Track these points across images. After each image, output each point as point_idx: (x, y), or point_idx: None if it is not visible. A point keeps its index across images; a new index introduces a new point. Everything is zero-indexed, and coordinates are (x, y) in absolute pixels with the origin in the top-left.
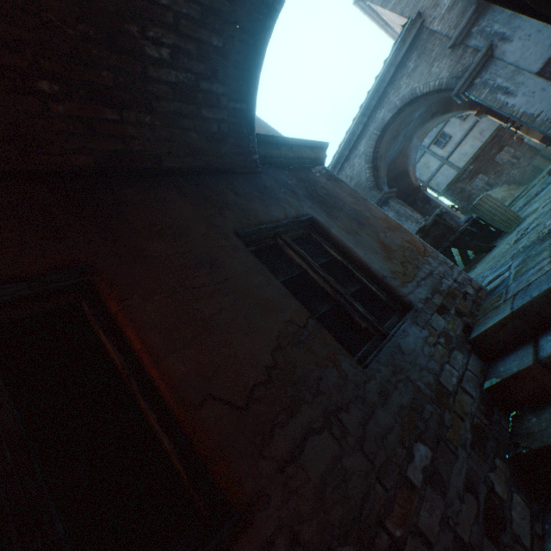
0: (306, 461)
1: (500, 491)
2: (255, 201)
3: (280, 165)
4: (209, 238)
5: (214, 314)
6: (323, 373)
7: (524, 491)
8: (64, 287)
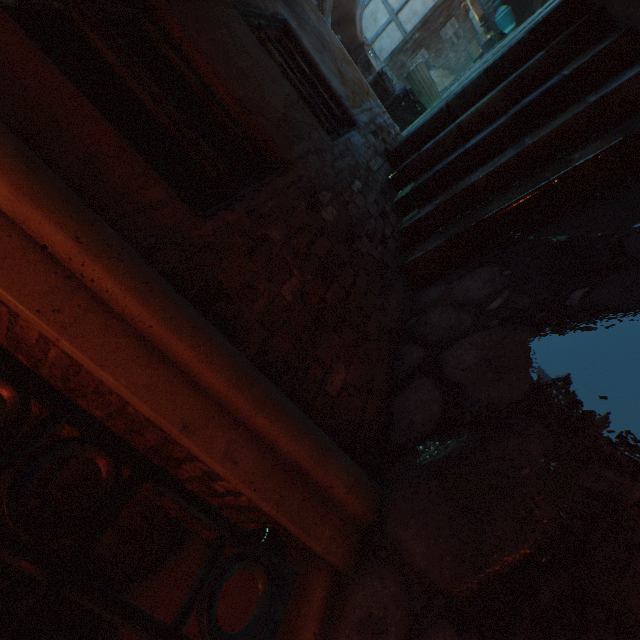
0: (309, 161)
1: (388, 210)
2: None
3: None
4: (217, 1)
5: (244, 68)
6: (311, 132)
7: (397, 215)
8: (128, 2)
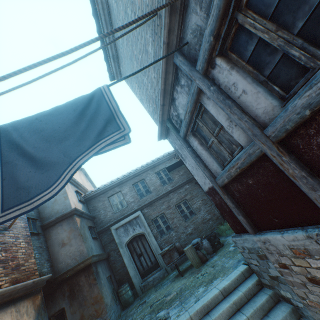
0: None
1: None
2: (48, 308)
3: (68, 277)
4: None
5: None
6: None
7: None
8: None
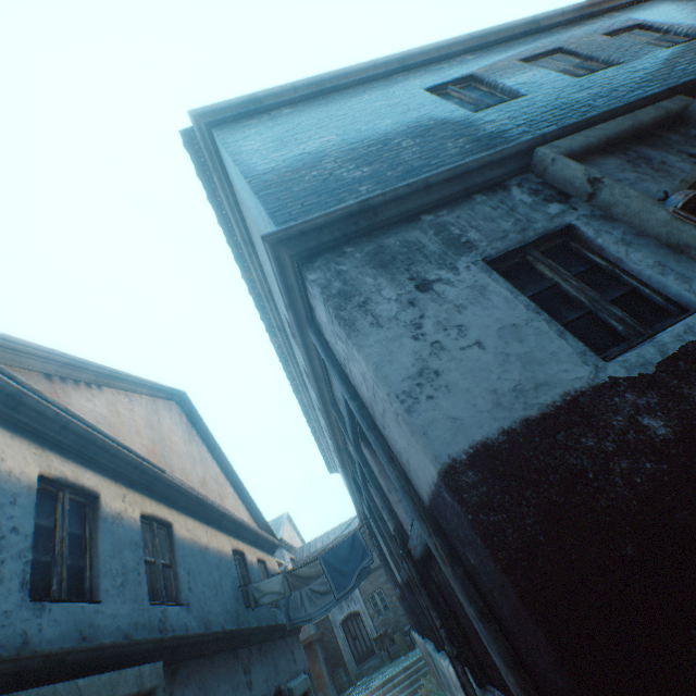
0: None
1: None
2: None
3: None
4: None
5: None
6: None
7: None
8: None
